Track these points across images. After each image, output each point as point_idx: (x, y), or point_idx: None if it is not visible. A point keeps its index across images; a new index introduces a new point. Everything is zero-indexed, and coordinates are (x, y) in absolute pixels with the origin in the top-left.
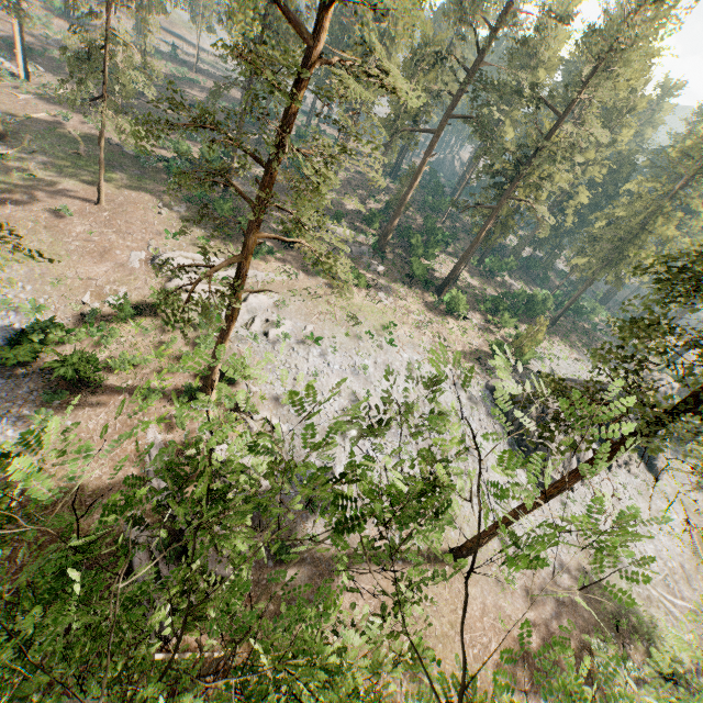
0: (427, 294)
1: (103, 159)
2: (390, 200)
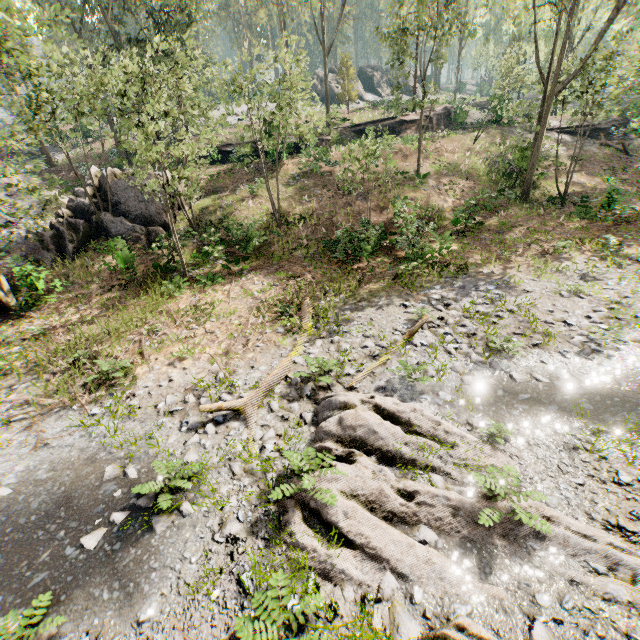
0: None
1: None
2: None
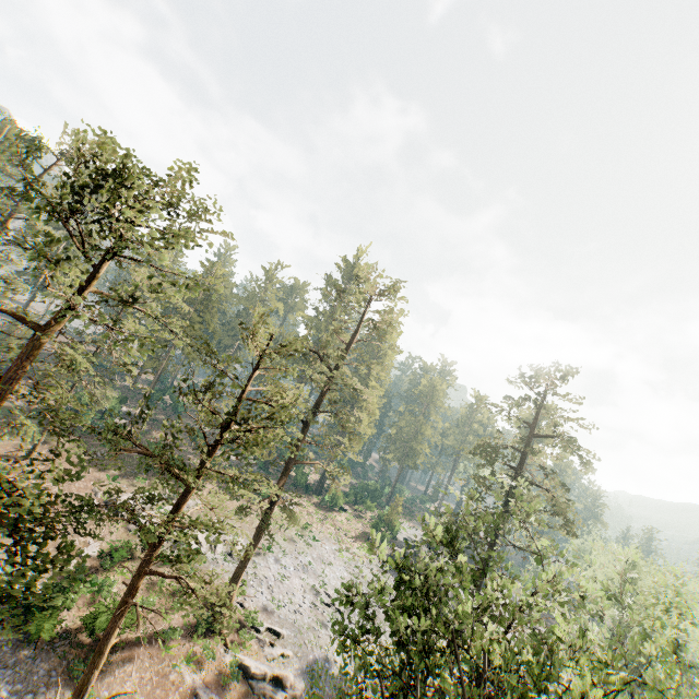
0: (311, 497)
1: (2, 415)
2: None
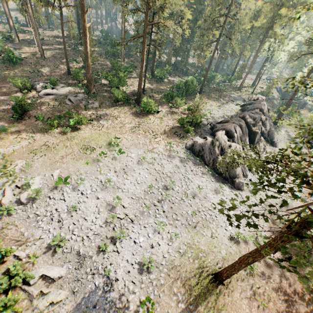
0: (131, 107)
1: None
2: (83, 58)
